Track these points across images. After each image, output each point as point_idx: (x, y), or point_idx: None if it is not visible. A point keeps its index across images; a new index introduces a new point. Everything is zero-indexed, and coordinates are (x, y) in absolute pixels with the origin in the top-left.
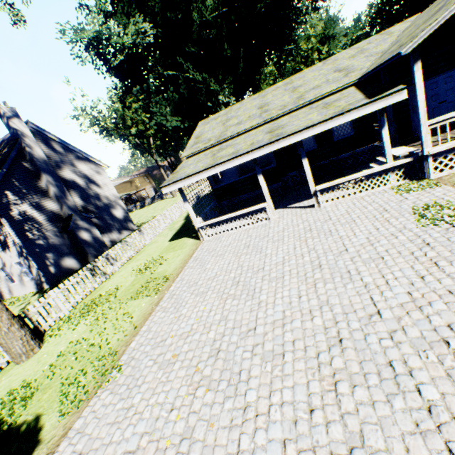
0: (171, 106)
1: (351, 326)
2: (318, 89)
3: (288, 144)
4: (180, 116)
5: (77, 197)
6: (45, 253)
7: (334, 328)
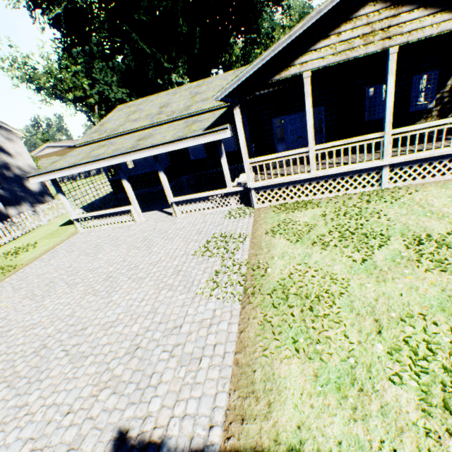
0: (118, 76)
1: (61, 337)
2: (205, 102)
3: (182, 149)
4: (129, 89)
5: None
6: None
7: (52, 337)
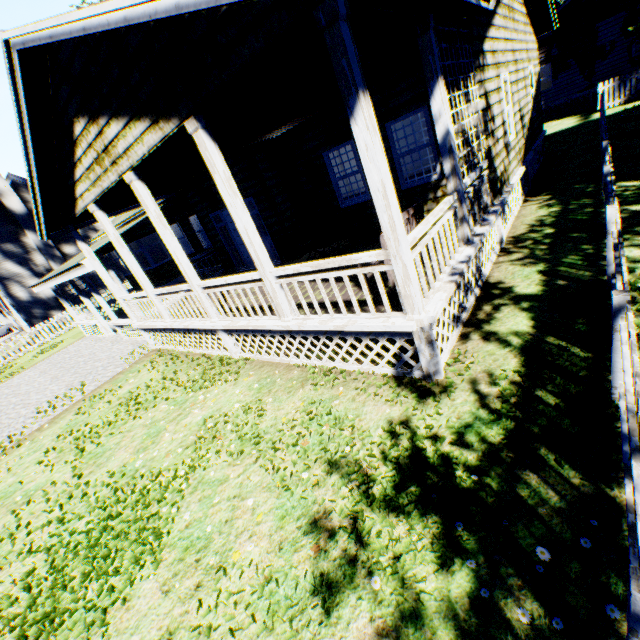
0: None
1: None
2: None
3: None
4: None
5: (70, 249)
6: (32, 306)
7: None
